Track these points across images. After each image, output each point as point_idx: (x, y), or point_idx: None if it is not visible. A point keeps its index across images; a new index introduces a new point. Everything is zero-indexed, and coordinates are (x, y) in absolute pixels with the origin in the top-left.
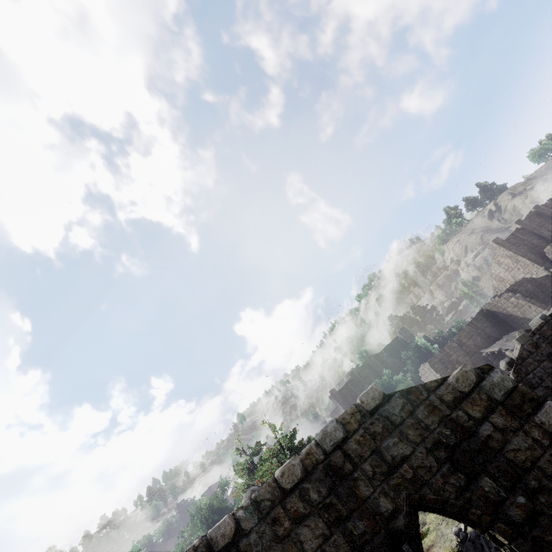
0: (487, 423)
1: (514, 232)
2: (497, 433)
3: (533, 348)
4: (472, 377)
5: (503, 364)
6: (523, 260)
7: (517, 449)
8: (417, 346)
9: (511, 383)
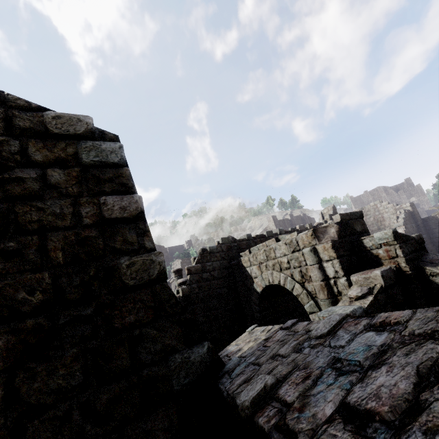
0: (39, 169)
1: (285, 219)
2: (36, 183)
3: (227, 249)
4: (80, 128)
5: (200, 248)
6: None
7: (41, 209)
8: (188, 253)
9: (119, 160)
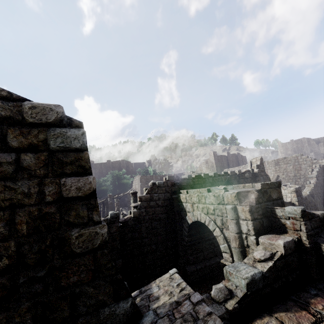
0: (14, 154)
1: (223, 155)
2: (11, 166)
3: (171, 184)
4: (51, 117)
5: (151, 182)
6: (215, 168)
7: (13, 189)
8: (147, 170)
9: (80, 145)
